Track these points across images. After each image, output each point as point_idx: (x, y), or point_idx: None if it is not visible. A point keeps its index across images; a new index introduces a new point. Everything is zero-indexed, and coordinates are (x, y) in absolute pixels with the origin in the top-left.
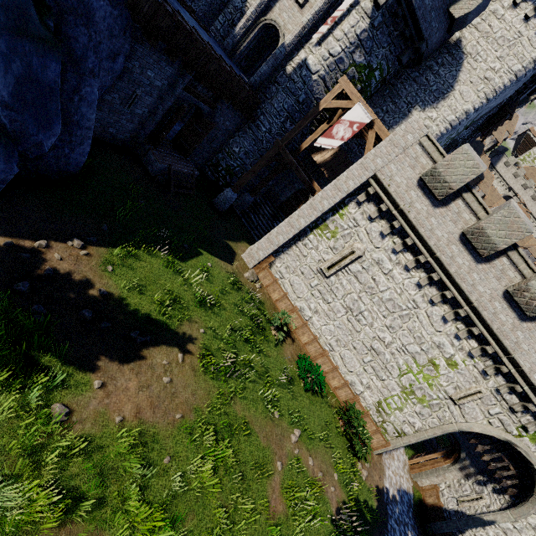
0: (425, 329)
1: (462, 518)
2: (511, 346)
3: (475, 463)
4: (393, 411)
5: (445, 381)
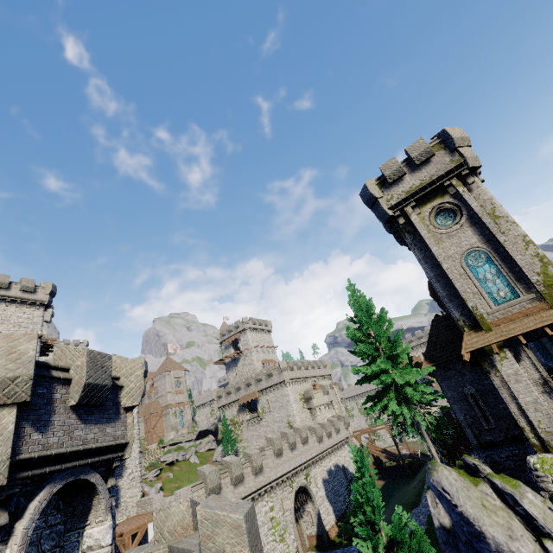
0: (260, 518)
1: (320, 524)
2: (269, 480)
3: (297, 510)
4: (290, 551)
5: (278, 514)
